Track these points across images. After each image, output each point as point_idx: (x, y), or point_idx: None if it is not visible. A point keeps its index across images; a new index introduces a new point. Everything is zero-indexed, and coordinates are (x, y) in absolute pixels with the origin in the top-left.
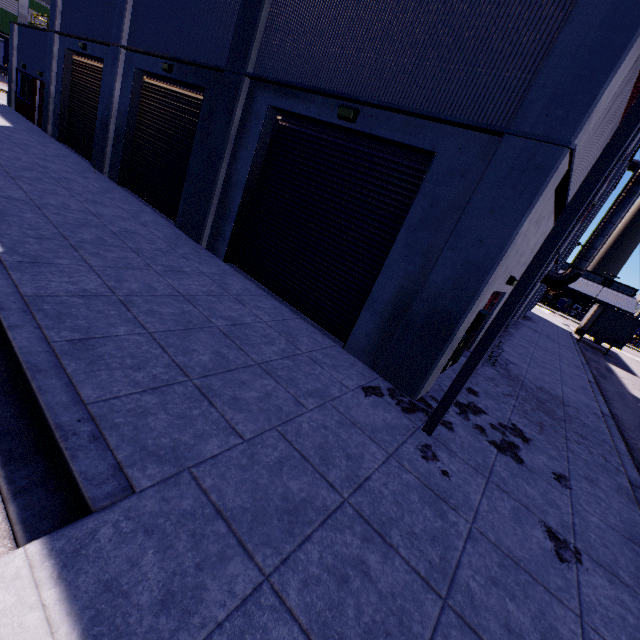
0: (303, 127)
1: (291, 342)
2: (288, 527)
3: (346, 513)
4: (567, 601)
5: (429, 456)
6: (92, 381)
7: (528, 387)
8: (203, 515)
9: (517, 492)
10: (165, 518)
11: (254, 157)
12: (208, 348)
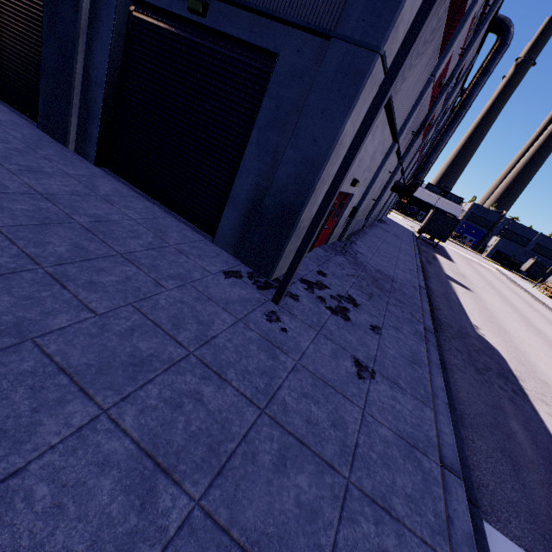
0: (158, 20)
1: (159, 237)
2: (132, 375)
3: (190, 362)
4: (357, 401)
5: (273, 319)
6: None
7: (368, 270)
8: (44, 373)
9: (339, 339)
10: (1, 378)
11: (110, 51)
12: (66, 241)
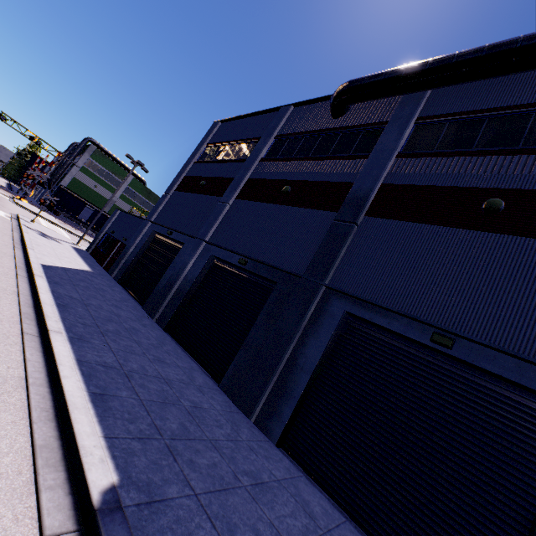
0: (378, 333)
1: None
2: None
3: None
4: None
5: None
6: None
7: None
8: None
9: None
10: None
11: (326, 348)
12: None
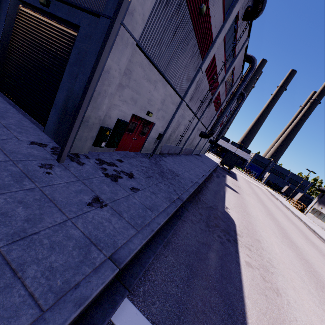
0: (32, 11)
1: None
2: None
3: None
4: (69, 214)
5: (46, 167)
6: None
7: (162, 168)
8: None
9: (95, 186)
10: None
11: (4, 24)
12: None
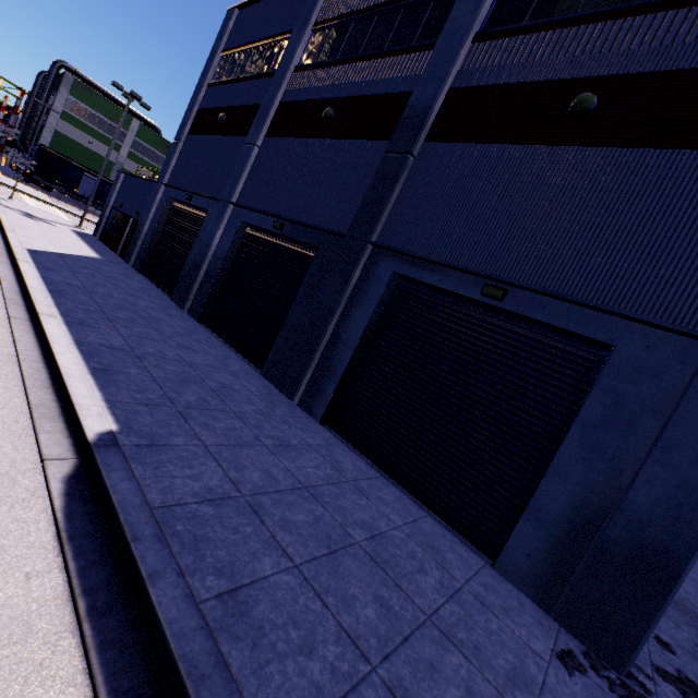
0: (430, 295)
1: (441, 564)
2: None
3: None
4: None
5: None
6: (266, 692)
7: None
8: None
9: None
10: None
11: (371, 318)
12: (366, 590)
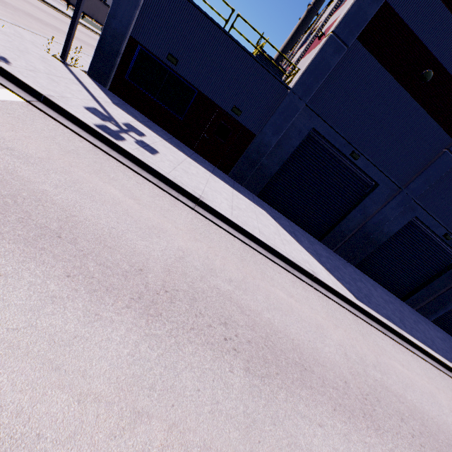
0: None
1: None
2: None
3: None
4: None
5: None
6: None
7: None
8: None
9: None
10: None
11: None
12: None
